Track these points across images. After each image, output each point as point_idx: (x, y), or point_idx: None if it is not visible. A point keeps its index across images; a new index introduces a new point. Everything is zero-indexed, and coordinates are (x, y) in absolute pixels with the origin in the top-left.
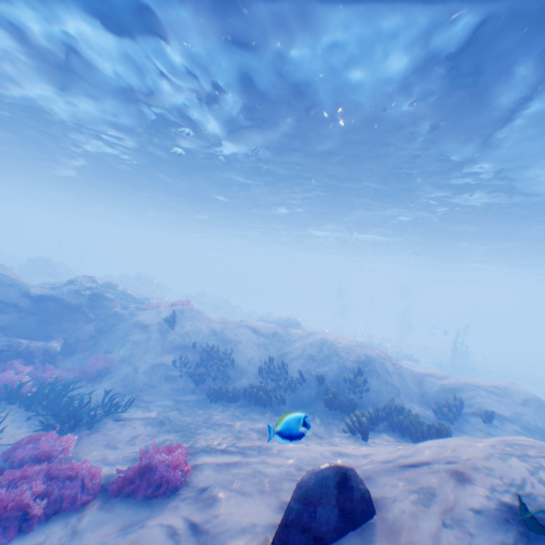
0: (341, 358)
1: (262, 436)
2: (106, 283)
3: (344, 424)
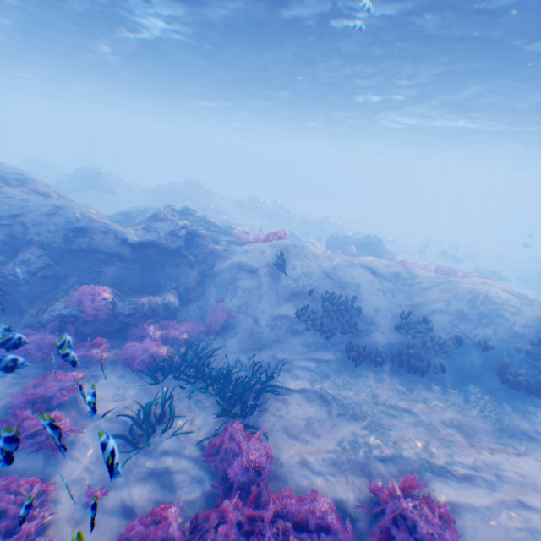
0: (505, 320)
1: (472, 442)
2: (185, 212)
3: (540, 413)
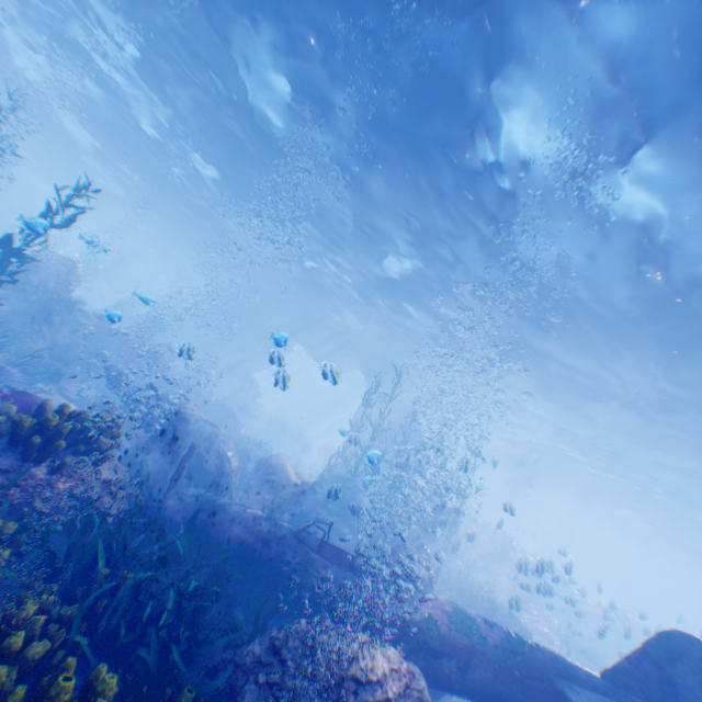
0: None
1: None
2: None
3: None
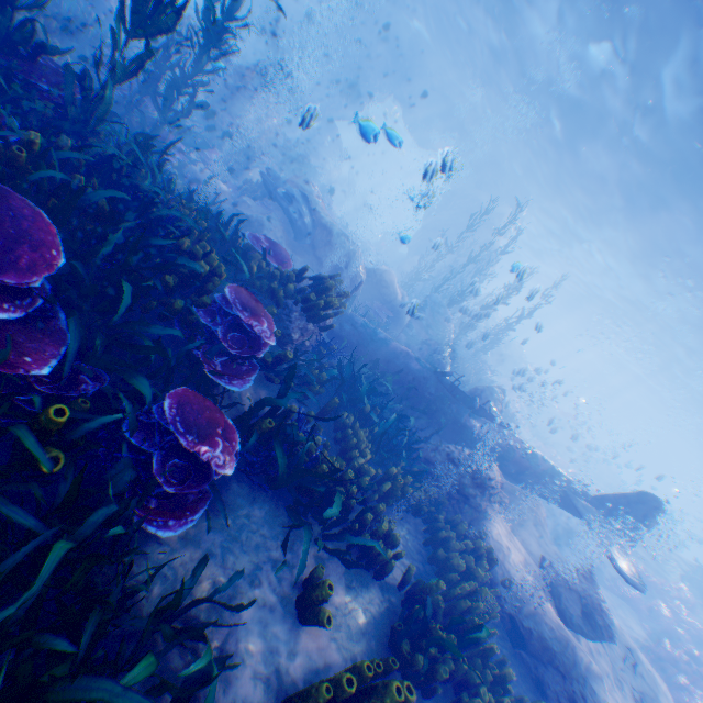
0: None
1: None
2: None
3: None
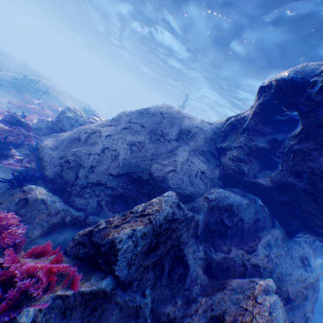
0: (29, 71)
1: None
2: None
3: None
